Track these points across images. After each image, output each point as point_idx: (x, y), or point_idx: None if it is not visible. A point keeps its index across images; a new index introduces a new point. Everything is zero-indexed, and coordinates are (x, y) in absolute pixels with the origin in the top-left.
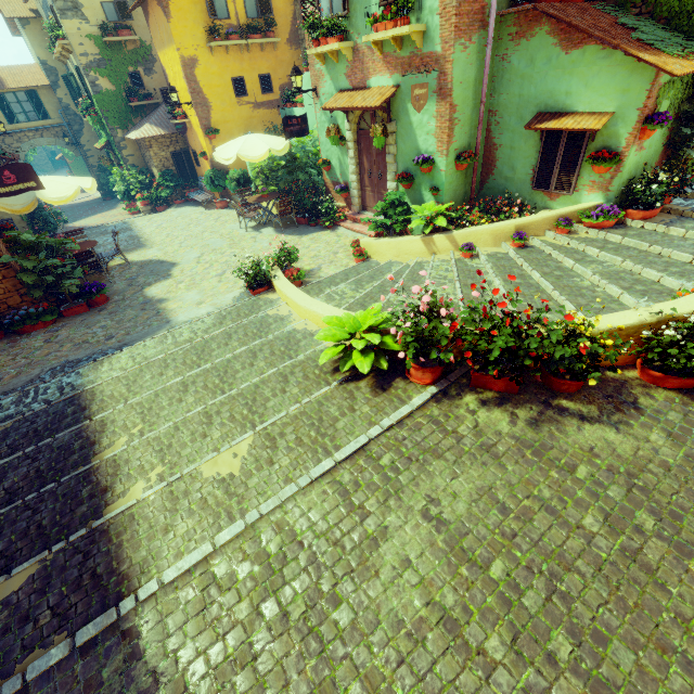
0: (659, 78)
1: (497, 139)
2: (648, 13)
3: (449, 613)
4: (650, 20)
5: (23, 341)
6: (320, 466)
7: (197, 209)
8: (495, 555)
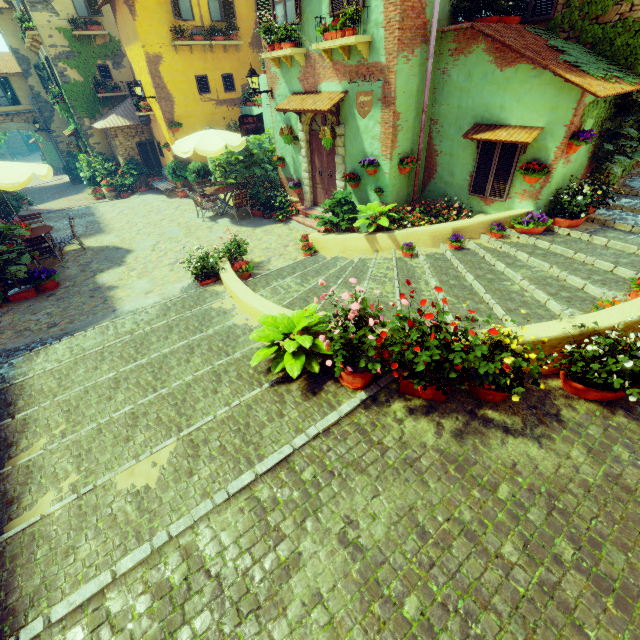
0: (585, 98)
1: (437, 146)
2: (576, 38)
3: None
4: (577, 44)
5: None
6: (239, 480)
7: (160, 197)
8: (410, 589)
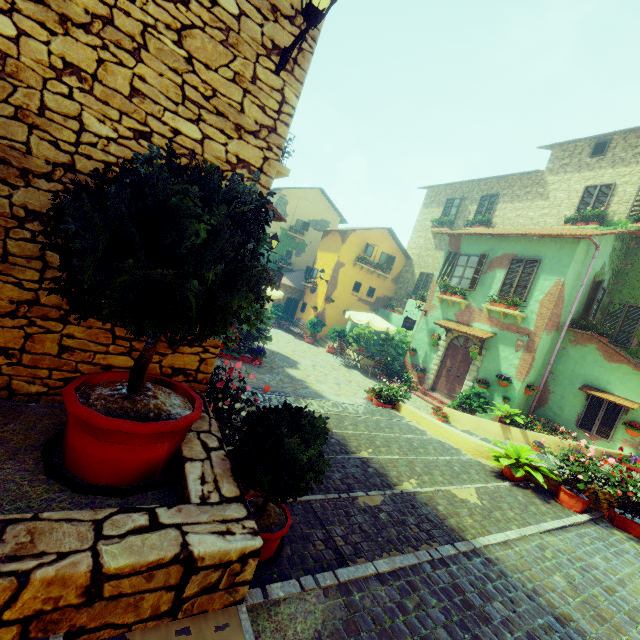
0: None
1: (551, 387)
2: None
3: None
4: None
5: (218, 360)
6: (544, 524)
7: (290, 335)
8: None
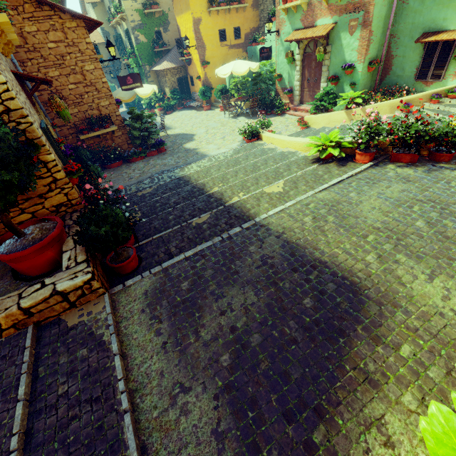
0: None
1: (394, 52)
2: None
3: (397, 218)
4: None
5: (133, 165)
6: (323, 186)
7: (192, 111)
8: (414, 205)
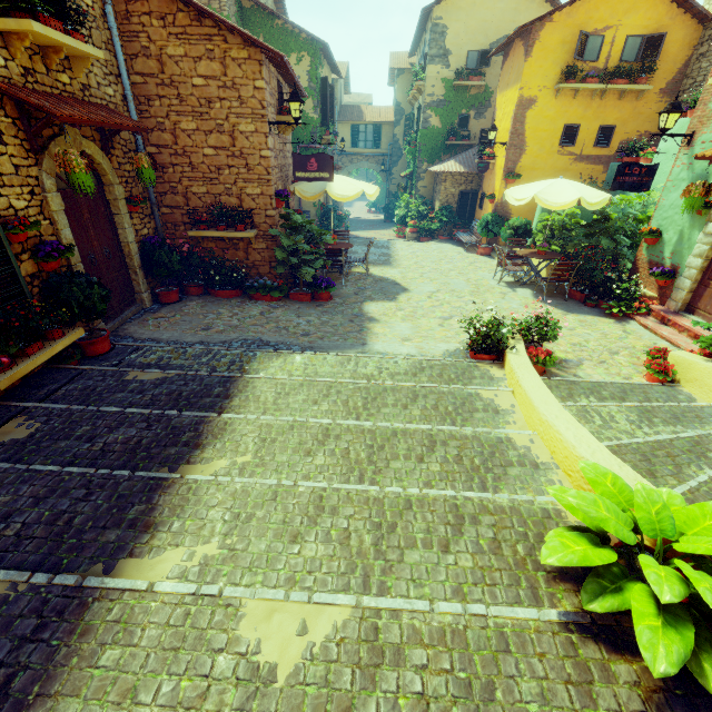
0: None
1: None
2: None
3: None
4: None
5: (248, 305)
6: None
7: (457, 249)
8: None
